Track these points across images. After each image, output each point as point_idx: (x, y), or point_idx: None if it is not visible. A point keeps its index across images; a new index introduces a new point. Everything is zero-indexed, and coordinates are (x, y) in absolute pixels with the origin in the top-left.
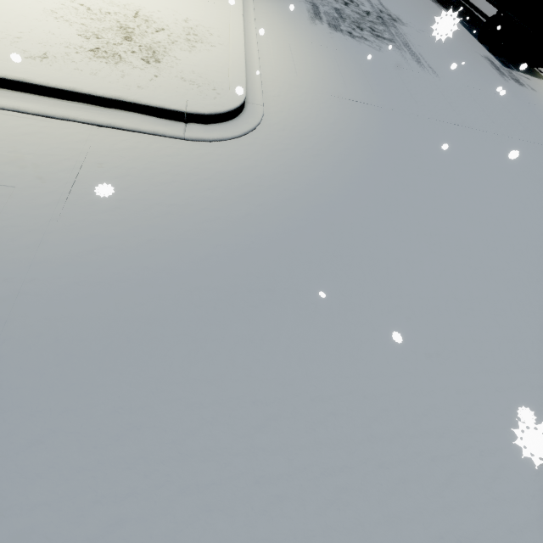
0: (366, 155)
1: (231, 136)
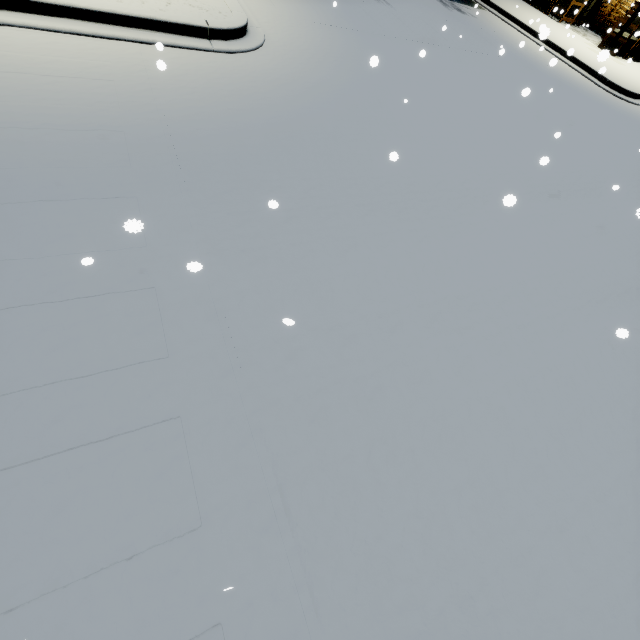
0: (355, 61)
1: (248, 48)
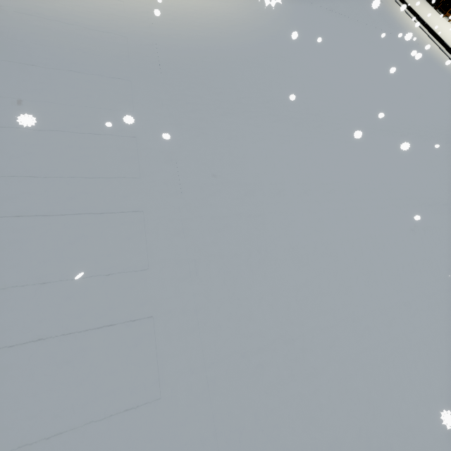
0: (288, 18)
1: None
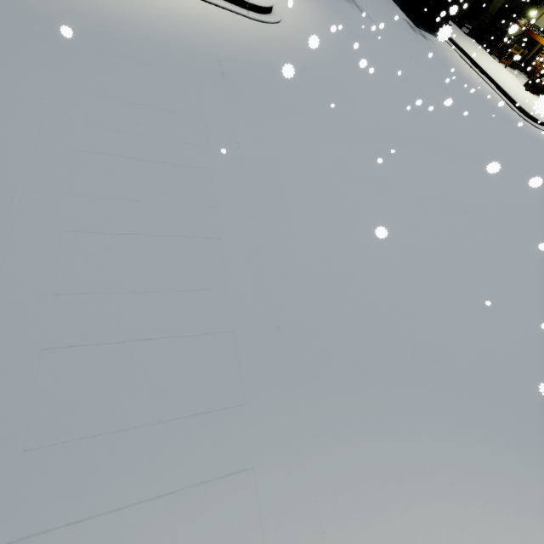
0: (338, 47)
1: (271, 21)
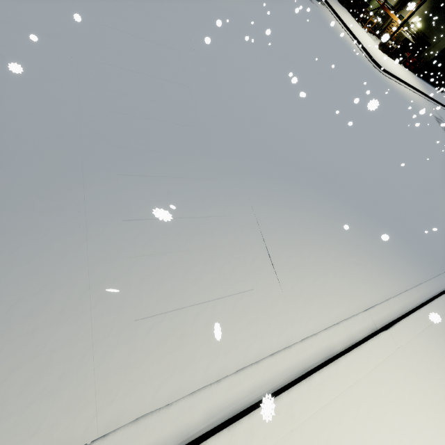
0: None
1: None
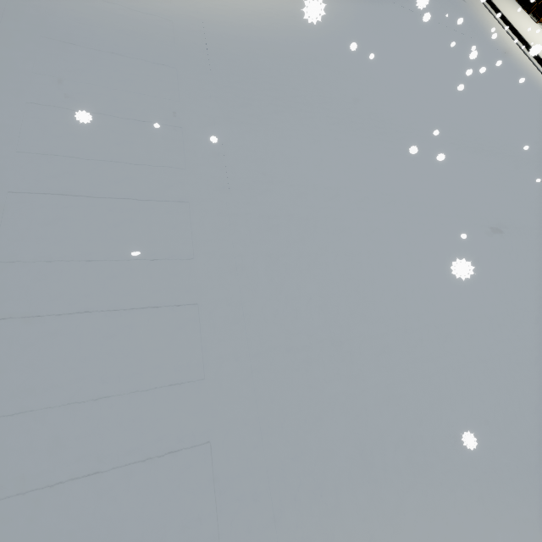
0: (353, 13)
1: None
